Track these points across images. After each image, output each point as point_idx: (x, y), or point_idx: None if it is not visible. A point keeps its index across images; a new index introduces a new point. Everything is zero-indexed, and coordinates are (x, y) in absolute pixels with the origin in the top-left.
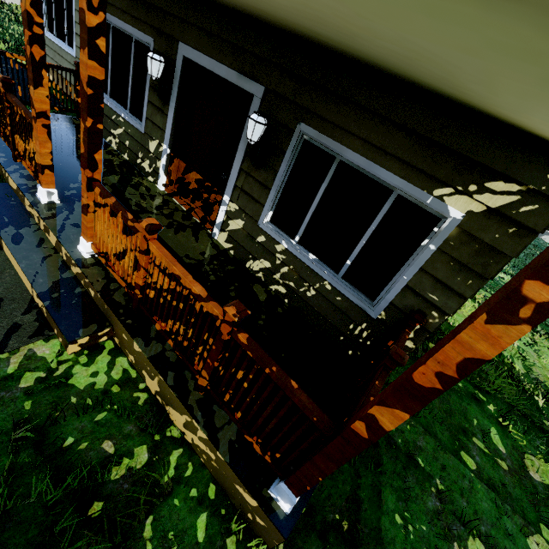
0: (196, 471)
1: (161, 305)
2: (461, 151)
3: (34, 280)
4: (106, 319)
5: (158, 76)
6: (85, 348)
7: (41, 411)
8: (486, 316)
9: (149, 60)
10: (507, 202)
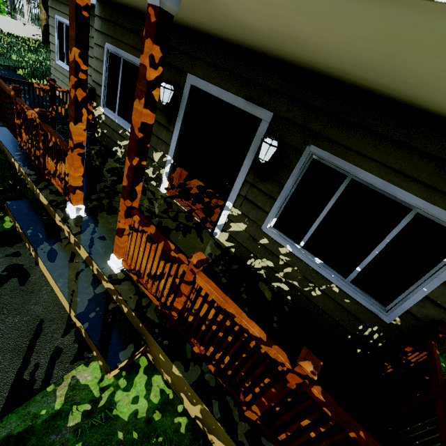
0: None
1: (202, 331)
2: None
3: (72, 299)
4: (140, 336)
5: (168, 102)
6: (122, 369)
7: None
8: None
9: (162, 89)
10: None
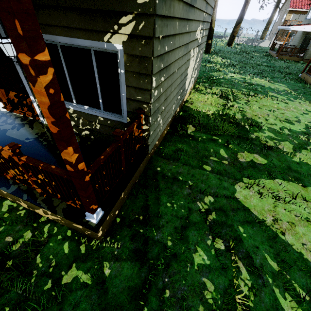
0: (59, 229)
1: None
2: (99, 8)
3: None
4: None
5: None
6: None
7: None
8: (31, 83)
9: None
10: (132, 27)
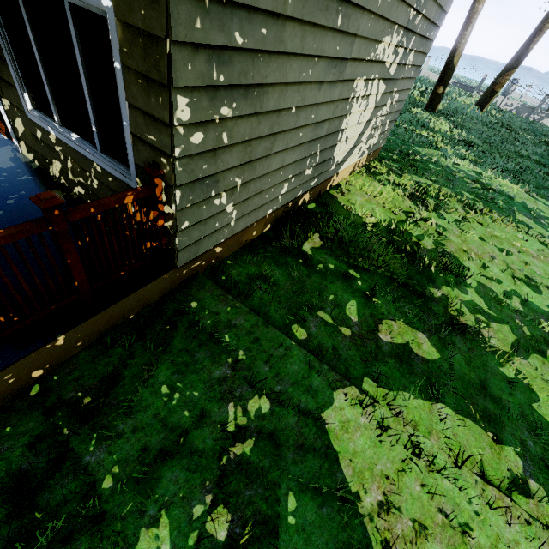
0: None
1: None
2: None
3: None
4: None
5: None
6: None
7: None
8: None
9: None
10: None
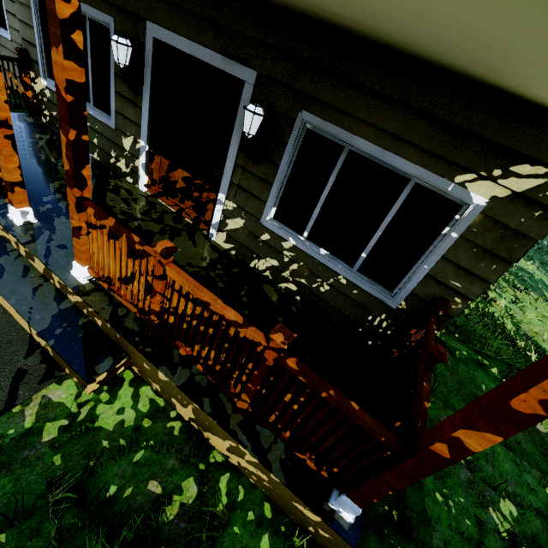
0: (248, 493)
1: (185, 331)
2: (485, 134)
3: (30, 317)
4: (121, 349)
5: (126, 63)
6: (103, 384)
7: (74, 463)
8: None
9: (114, 45)
10: (533, 185)
